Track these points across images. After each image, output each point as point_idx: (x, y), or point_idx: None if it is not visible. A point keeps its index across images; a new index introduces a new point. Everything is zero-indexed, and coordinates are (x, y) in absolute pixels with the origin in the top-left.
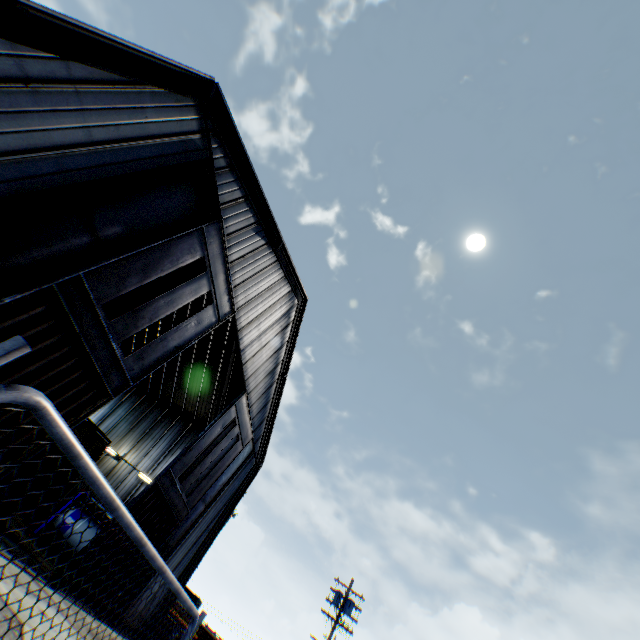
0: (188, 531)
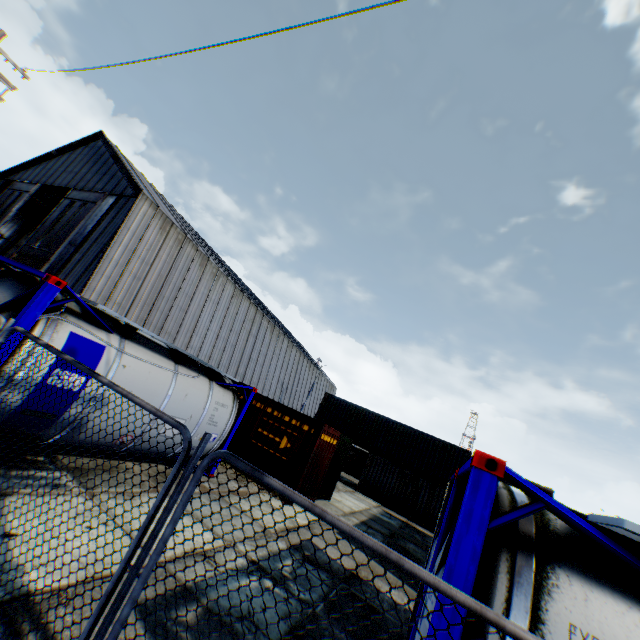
0: (64, 264)
